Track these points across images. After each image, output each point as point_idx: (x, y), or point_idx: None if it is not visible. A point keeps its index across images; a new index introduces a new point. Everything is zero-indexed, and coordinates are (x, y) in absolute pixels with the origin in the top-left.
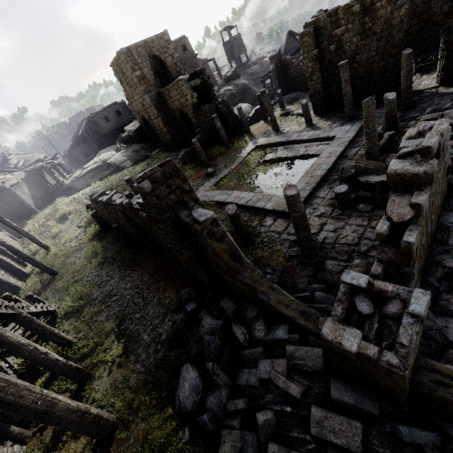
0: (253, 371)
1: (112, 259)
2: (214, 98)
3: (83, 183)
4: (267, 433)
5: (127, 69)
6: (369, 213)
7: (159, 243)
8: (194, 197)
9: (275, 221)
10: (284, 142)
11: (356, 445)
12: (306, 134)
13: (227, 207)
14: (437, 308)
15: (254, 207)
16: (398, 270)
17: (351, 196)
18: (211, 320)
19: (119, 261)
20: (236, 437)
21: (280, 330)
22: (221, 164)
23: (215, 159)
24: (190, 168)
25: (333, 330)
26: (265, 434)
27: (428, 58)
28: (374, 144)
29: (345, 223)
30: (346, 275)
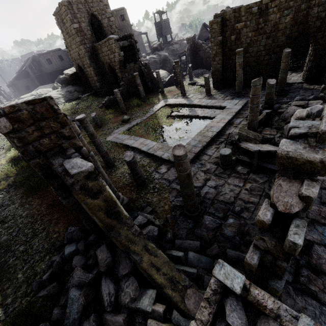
0: None
1: (20, 183)
2: (139, 60)
3: None
4: None
5: (66, 19)
6: (245, 176)
7: None
8: (76, 143)
9: (168, 170)
10: (188, 105)
11: None
12: (205, 101)
13: (125, 154)
14: (297, 284)
15: (153, 154)
16: (275, 262)
17: (232, 158)
18: (81, 273)
19: (26, 187)
20: None
21: (146, 297)
22: (136, 114)
23: (132, 109)
24: (111, 113)
25: None
26: None
27: (297, 61)
28: (256, 117)
29: (225, 181)
30: (219, 269)
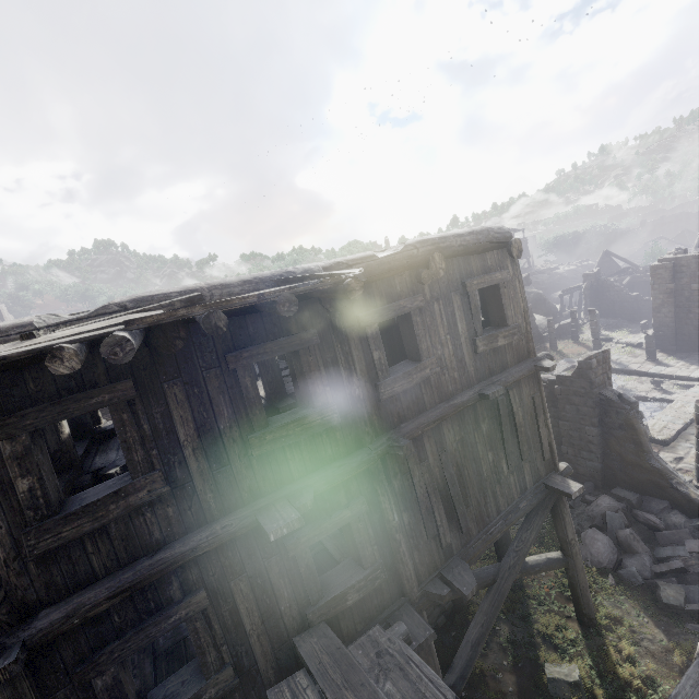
0: (678, 548)
1: None
2: None
3: None
4: None
5: None
6: None
7: None
8: (610, 384)
9: None
10: (619, 370)
11: None
12: (653, 367)
13: None
14: None
15: None
16: None
17: None
18: (611, 499)
19: None
20: (676, 588)
21: None
22: None
23: None
24: None
25: None
26: None
27: None
28: None
29: None
30: None
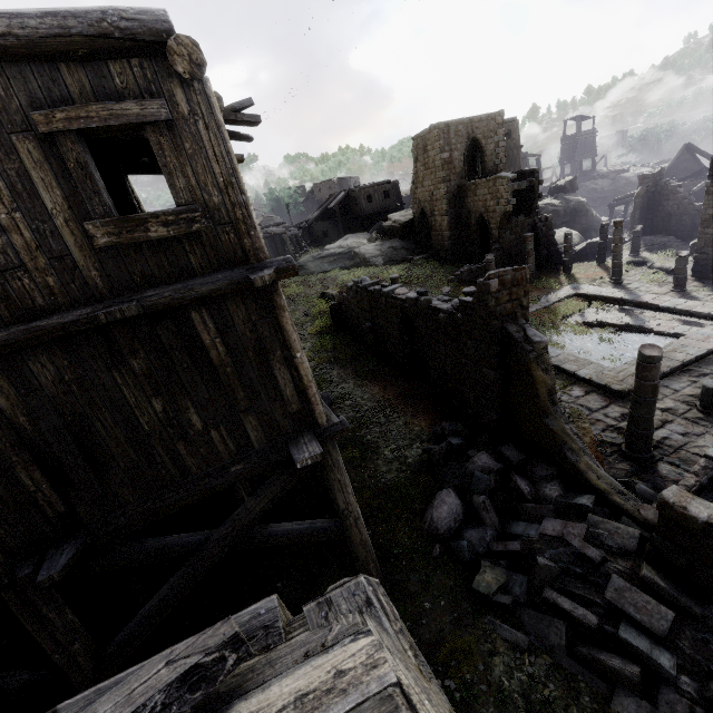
0: (533, 526)
1: (345, 362)
2: (535, 212)
3: (317, 266)
4: (544, 579)
5: (433, 147)
6: None
7: (431, 359)
8: (526, 315)
9: (588, 395)
10: (627, 301)
11: (661, 629)
12: (670, 300)
13: None
14: None
15: (559, 367)
16: None
17: None
18: (488, 458)
19: (354, 367)
20: (499, 573)
21: (583, 498)
22: None
23: None
24: None
25: (677, 496)
26: (541, 579)
27: None
28: None
29: (706, 431)
30: None
